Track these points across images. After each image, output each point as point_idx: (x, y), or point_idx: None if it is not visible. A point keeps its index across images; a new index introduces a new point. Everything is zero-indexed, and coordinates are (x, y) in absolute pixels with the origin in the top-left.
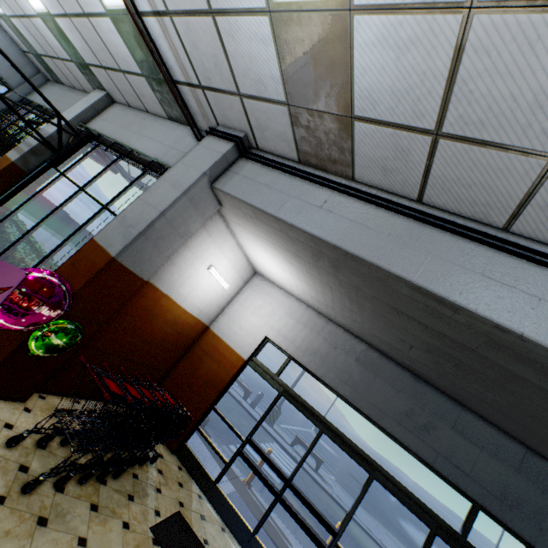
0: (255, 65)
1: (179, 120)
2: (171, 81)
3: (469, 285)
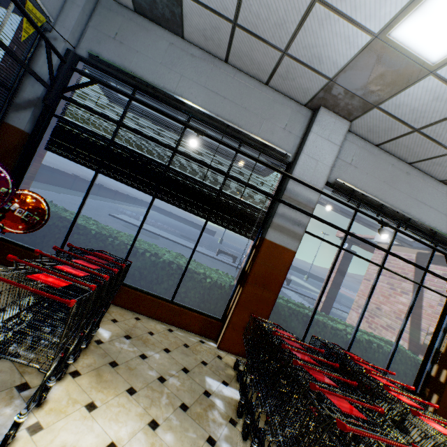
0: None
1: None
2: None
3: None
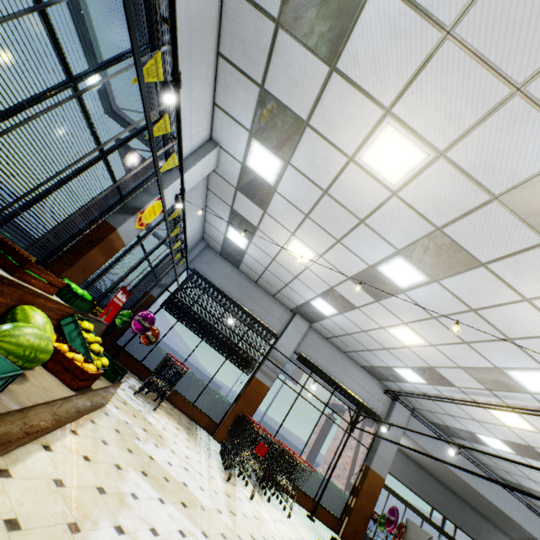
0: (449, 421)
1: (369, 372)
2: (401, 393)
3: (476, 482)
